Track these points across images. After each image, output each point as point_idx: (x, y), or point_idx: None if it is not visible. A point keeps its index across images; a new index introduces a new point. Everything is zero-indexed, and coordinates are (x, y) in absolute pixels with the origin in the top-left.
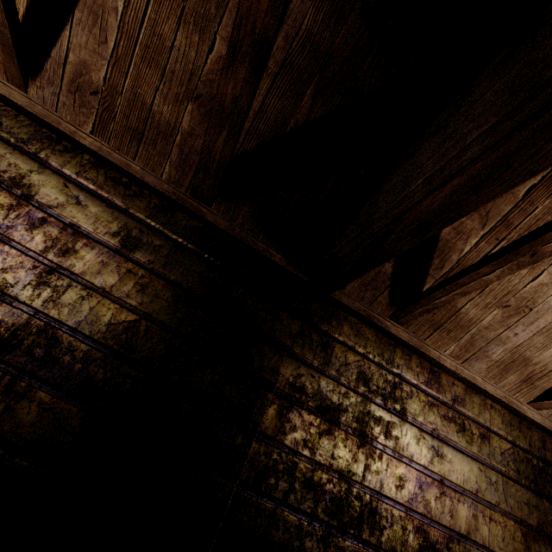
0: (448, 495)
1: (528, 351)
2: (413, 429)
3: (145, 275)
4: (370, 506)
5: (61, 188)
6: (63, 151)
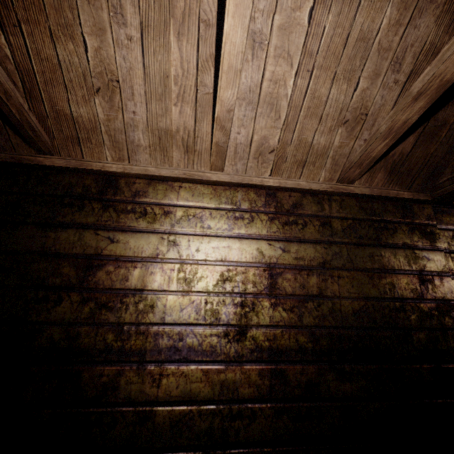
0: (123, 267)
1: (159, 123)
2: (85, 231)
3: None
4: (36, 298)
5: None
6: None
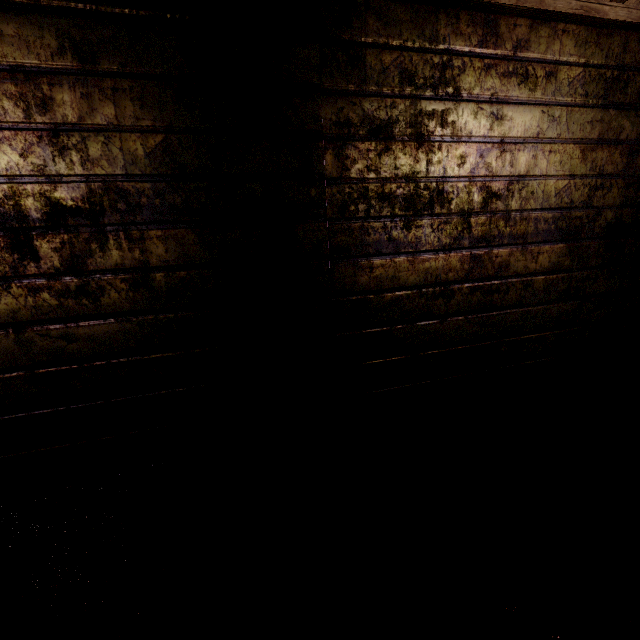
0: (508, 151)
1: None
2: (469, 105)
3: (132, 85)
4: (437, 190)
5: None
6: None
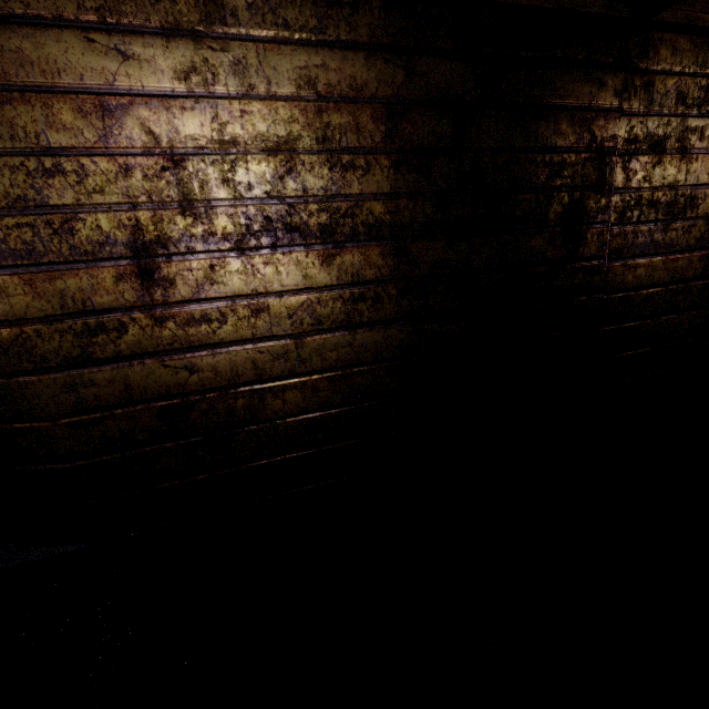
0: None
1: None
2: None
3: (493, 114)
4: (690, 197)
5: (385, 67)
6: (351, 14)
